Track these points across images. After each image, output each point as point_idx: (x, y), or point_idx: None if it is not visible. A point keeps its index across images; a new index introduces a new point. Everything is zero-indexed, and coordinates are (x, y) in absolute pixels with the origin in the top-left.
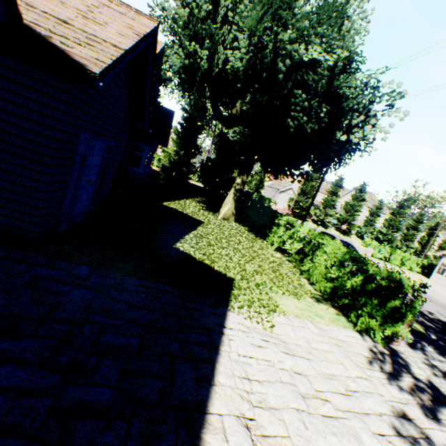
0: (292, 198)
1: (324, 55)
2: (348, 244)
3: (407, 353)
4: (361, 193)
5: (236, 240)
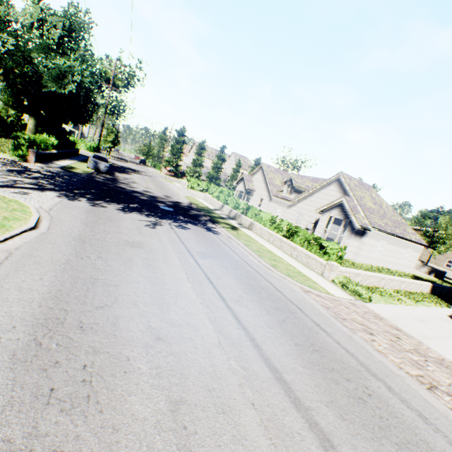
0: (166, 159)
1: (2, 48)
2: (100, 157)
3: (34, 165)
4: (222, 154)
5: (4, 146)
